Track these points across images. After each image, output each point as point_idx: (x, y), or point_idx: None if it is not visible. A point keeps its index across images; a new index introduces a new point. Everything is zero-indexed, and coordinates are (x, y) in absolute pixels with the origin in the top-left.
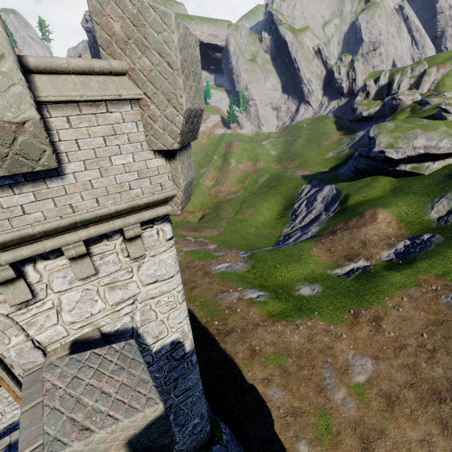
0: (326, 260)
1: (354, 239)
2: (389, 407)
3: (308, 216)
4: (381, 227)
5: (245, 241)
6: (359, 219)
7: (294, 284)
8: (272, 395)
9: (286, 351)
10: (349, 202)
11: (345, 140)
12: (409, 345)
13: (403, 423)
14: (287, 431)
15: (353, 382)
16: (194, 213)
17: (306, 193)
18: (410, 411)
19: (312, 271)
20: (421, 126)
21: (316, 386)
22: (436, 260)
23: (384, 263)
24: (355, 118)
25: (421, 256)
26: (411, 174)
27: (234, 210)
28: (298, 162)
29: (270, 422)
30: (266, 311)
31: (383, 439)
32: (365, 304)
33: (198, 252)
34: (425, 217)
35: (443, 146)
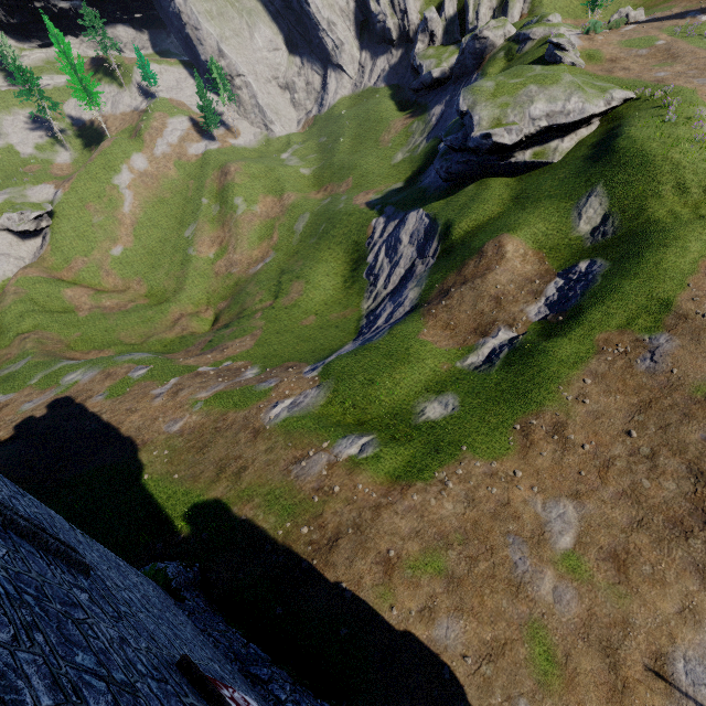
0: (449, 346)
1: (480, 296)
2: (621, 573)
3: (395, 272)
4: (515, 265)
5: (306, 344)
6: (479, 261)
7: (411, 403)
8: (444, 636)
9: (441, 539)
10: (455, 234)
11: (416, 127)
12: (617, 457)
13: (648, 593)
14: (491, 696)
15: (558, 552)
16: (199, 315)
17: (381, 232)
18: (651, 568)
19: (433, 371)
20: (536, 79)
21: (507, 586)
22: (611, 302)
23: (537, 327)
24: (422, 83)
25: (589, 301)
26: (534, 165)
27: (270, 291)
28: (351, 179)
29: (459, 692)
30: (384, 474)
31: (632, 635)
32: (534, 408)
33: (229, 394)
34: (573, 233)
35: (572, 109)
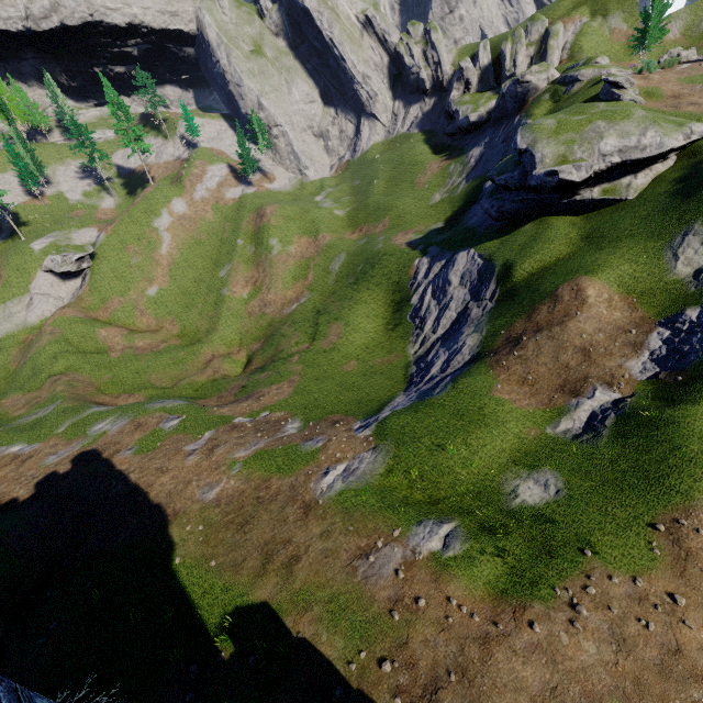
0: (532, 406)
1: (562, 347)
2: None
3: (445, 315)
4: (600, 312)
5: (349, 394)
6: (554, 306)
7: (497, 479)
8: None
9: None
10: (517, 275)
11: (454, 168)
12: None
13: None
14: None
15: None
16: (231, 357)
17: (426, 273)
18: None
19: (519, 438)
20: (603, 115)
21: None
22: None
23: (647, 387)
24: (459, 127)
25: None
26: (604, 203)
27: (306, 333)
28: (388, 220)
29: None
30: (483, 584)
31: None
32: (678, 501)
33: (271, 454)
34: (669, 276)
35: (649, 143)
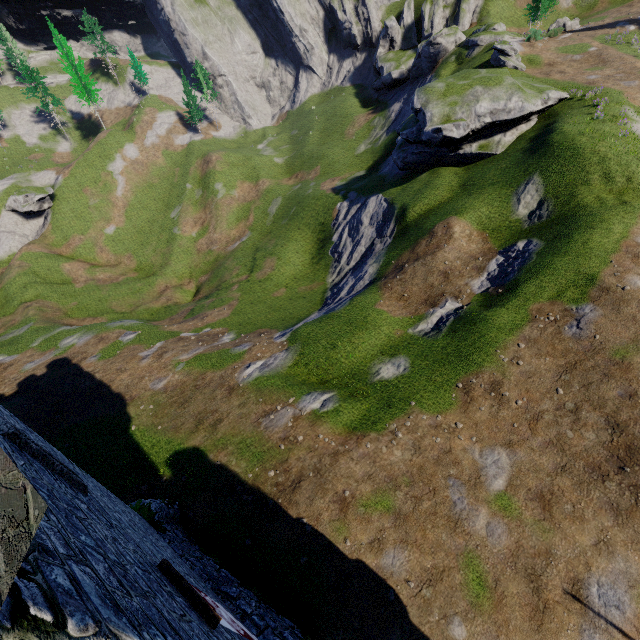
0: (402, 315)
1: (430, 271)
2: (546, 511)
3: (356, 250)
4: (461, 244)
5: (276, 314)
6: (430, 241)
7: (368, 365)
8: (391, 564)
9: (390, 482)
10: (410, 216)
11: (378, 122)
12: (546, 411)
13: (569, 528)
14: (430, 615)
15: (492, 493)
16: (183, 287)
17: (345, 215)
18: (572, 506)
19: (388, 337)
20: (481, 81)
21: (446, 521)
22: (544, 277)
23: (479, 298)
24: (383, 83)
25: (525, 276)
26: (480, 156)
27: (245, 266)
28: (319, 168)
29: (402, 612)
30: (342, 425)
31: (553, 563)
32: (474, 369)
33: (208, 356)
34: (512, 216)
35: (513, 107)
